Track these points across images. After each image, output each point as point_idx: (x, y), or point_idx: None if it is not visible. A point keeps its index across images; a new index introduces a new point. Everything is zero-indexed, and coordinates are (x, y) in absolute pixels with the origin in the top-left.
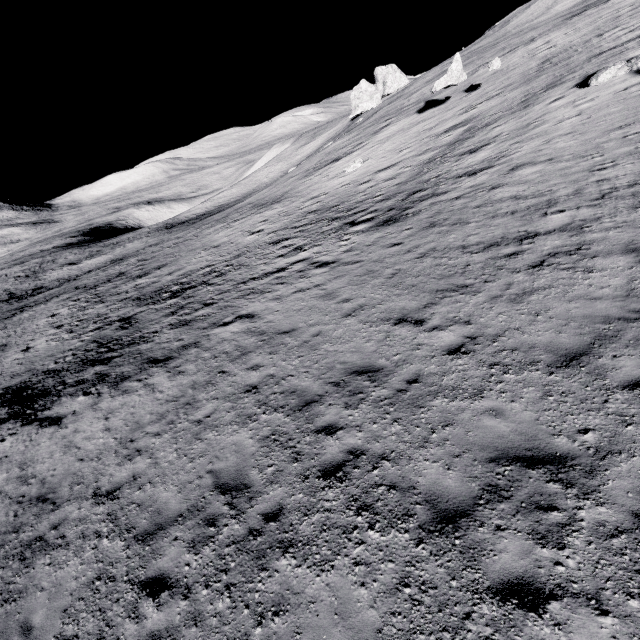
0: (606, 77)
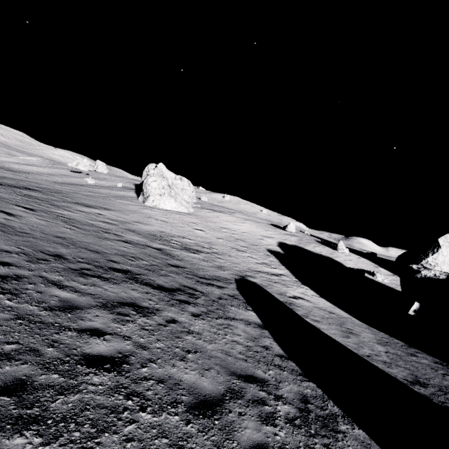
0: (87, 179)
